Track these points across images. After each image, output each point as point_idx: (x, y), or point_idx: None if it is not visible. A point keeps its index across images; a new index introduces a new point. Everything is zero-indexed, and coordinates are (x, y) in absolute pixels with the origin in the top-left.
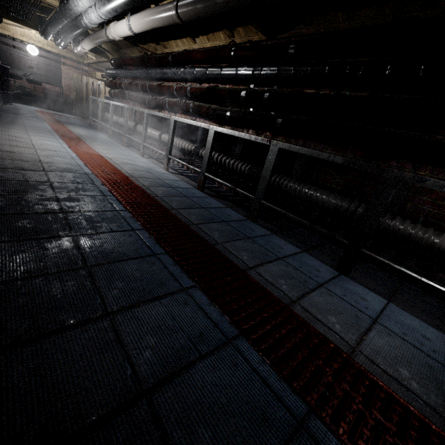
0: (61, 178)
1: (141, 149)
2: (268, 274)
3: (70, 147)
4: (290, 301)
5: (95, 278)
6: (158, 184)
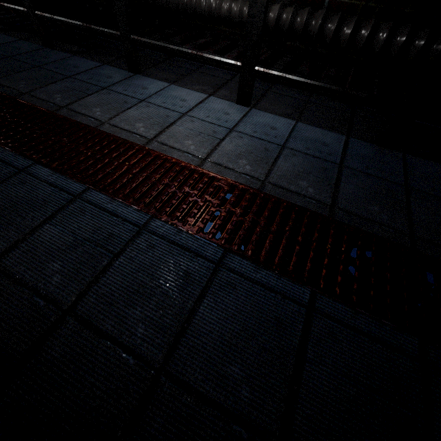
0: None
1: None
2: (45, 93)
3: None
4: (58, 108)
5: None
6: None
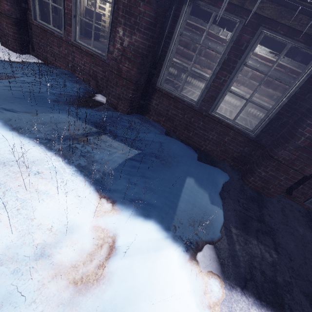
0: None
1: None
2: None
3: None
4: None
5: None
6: None
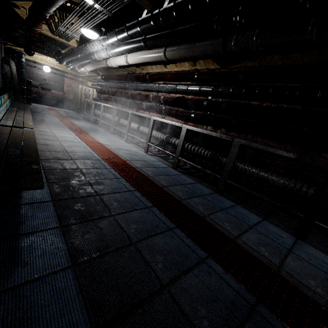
0: (85, 165)
1: (125, 137)
2: (250, 242)
3: (79, 138)
4: (276, 267)
5: (142, 253)
6: (146, 165)
